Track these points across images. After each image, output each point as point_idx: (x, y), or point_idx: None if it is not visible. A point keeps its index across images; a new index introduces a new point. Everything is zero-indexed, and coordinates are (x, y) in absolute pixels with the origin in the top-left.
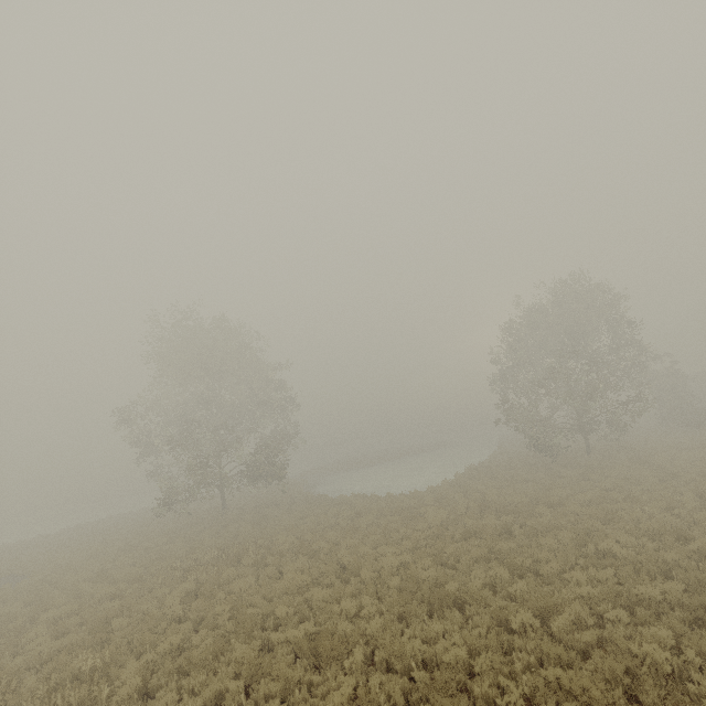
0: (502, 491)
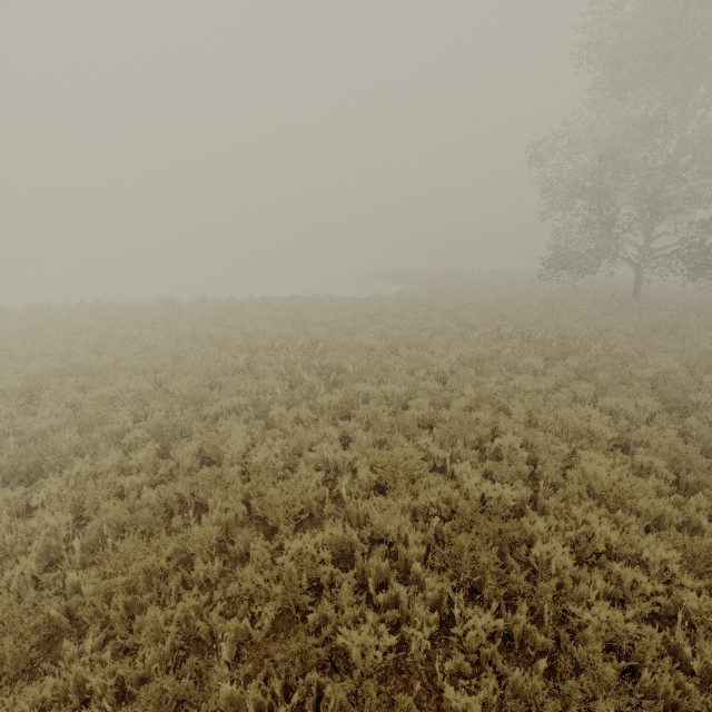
0: None
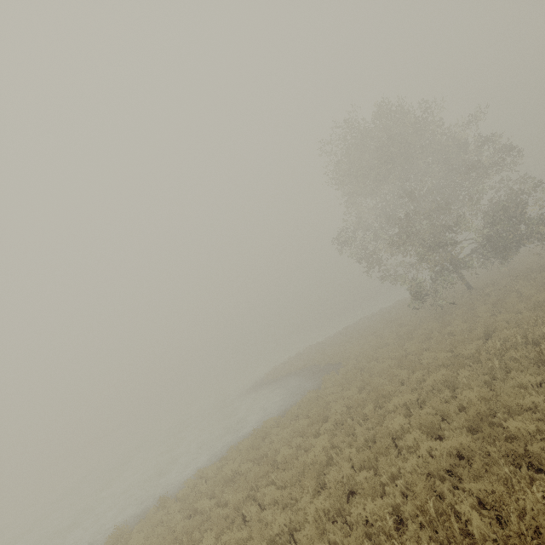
0: None
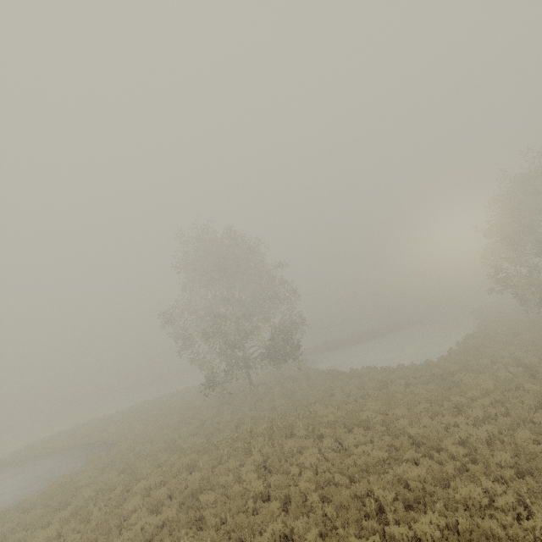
0: (539, 354)
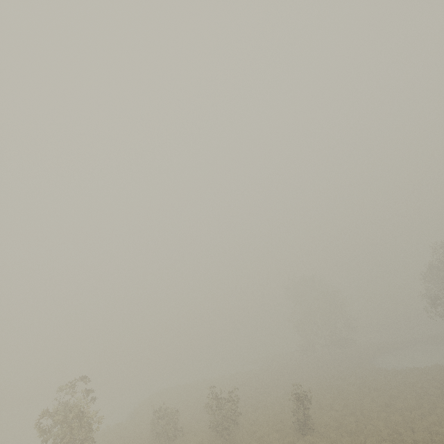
0: (388, 379)
